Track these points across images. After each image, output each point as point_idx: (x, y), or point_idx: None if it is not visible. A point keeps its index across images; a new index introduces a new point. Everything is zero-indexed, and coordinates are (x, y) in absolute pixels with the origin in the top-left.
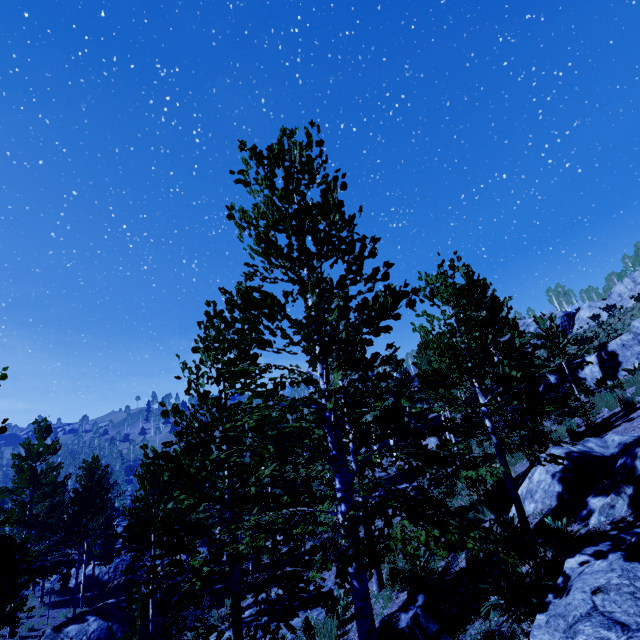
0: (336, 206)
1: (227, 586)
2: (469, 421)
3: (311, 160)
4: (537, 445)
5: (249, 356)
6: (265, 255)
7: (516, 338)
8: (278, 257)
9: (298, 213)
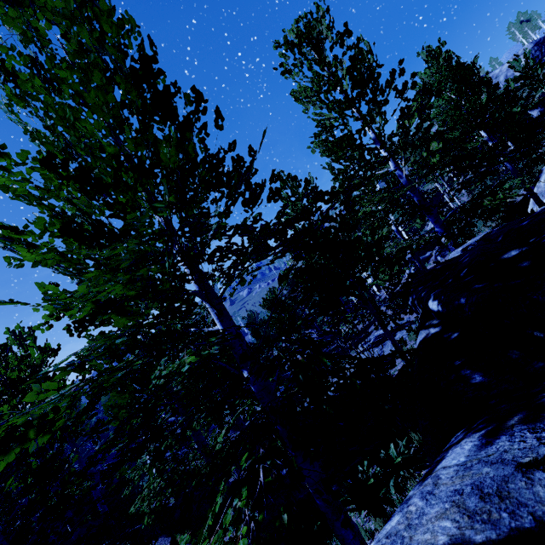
0: (368, 52)
1: (361, 321)
2: (497, 149)
3: (328, 27)
4: (535, 168)
5: (347, 178)
6: (341, 110)
7: (510, 84)
8: (347, 107)
9: (348, 71)
